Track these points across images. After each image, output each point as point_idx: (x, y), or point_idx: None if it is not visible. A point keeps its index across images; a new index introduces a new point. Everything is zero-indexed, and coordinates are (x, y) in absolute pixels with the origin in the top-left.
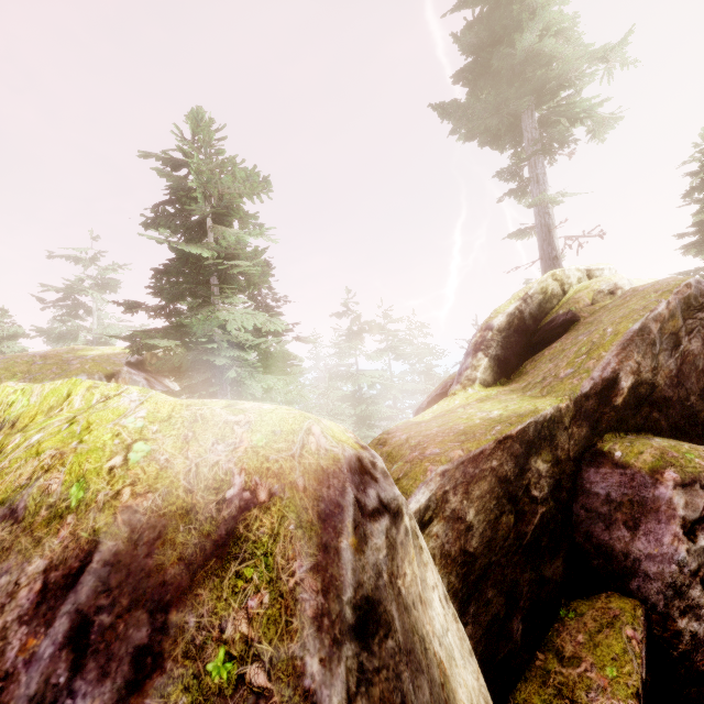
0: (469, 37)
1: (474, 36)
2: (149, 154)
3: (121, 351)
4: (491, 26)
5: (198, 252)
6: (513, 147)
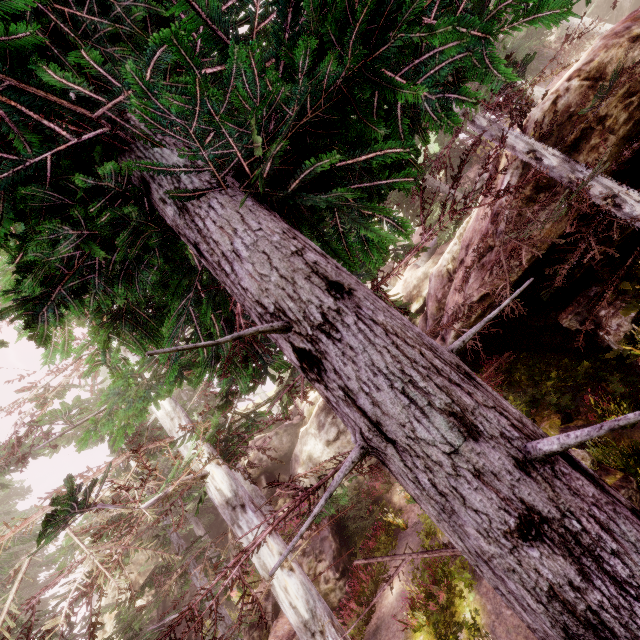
0: None
1: None
2: None
3: None
4: None
5: None
6: None
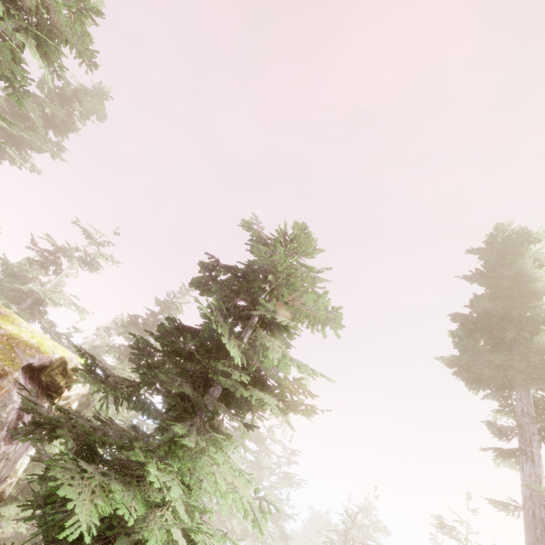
0: (488, 304)
1: (492, 306)
2: (252, 228)
3: (37, 343)
4: (502, 306)
5: (233, 353)
6: (502, 405)
